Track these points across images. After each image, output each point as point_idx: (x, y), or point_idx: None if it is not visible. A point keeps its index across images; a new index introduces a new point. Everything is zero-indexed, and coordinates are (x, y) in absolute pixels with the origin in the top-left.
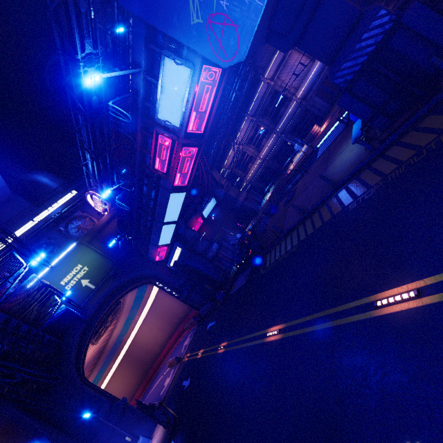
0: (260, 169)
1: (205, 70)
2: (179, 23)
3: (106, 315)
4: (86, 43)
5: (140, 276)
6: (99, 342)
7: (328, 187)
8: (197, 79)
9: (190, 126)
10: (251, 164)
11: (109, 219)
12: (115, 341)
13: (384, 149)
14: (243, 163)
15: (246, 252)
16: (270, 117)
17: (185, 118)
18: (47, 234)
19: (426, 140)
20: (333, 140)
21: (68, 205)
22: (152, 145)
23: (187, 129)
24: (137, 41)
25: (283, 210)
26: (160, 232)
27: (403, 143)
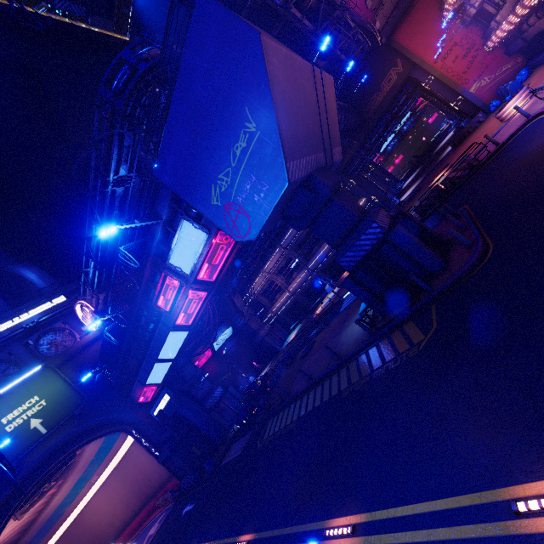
0: (288, 303)
1: (221, 235)
2: (201, 200)
3: (50, 473)
4: (122, 168)
5: (113, 420)
6: (26, 515)
7: (335, 358)
8: (212, 240)
9: (201, 274)
10: (279, 295)
11: (95, 338)
12: (52, 514)
13: (380, 337)
14: (271, 292)
15: (250, 410)
16: (303, 252)
17: (197, 268)
18: (9, 347)
19: (403, 347)
20: (355, 297)
21: (50, 313)
22: (159, 283)
23: (198, 276)
24: (163, 200)
25: (298, 364)
26: (151, 370)
27: (391, 340)
